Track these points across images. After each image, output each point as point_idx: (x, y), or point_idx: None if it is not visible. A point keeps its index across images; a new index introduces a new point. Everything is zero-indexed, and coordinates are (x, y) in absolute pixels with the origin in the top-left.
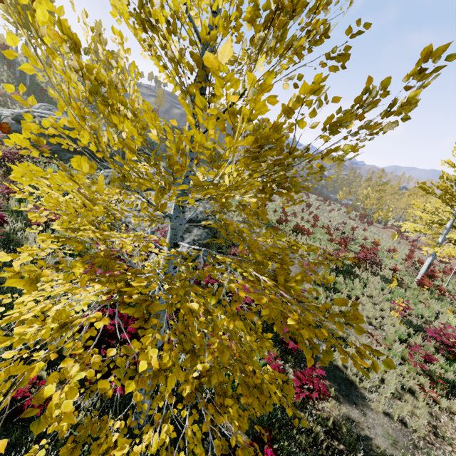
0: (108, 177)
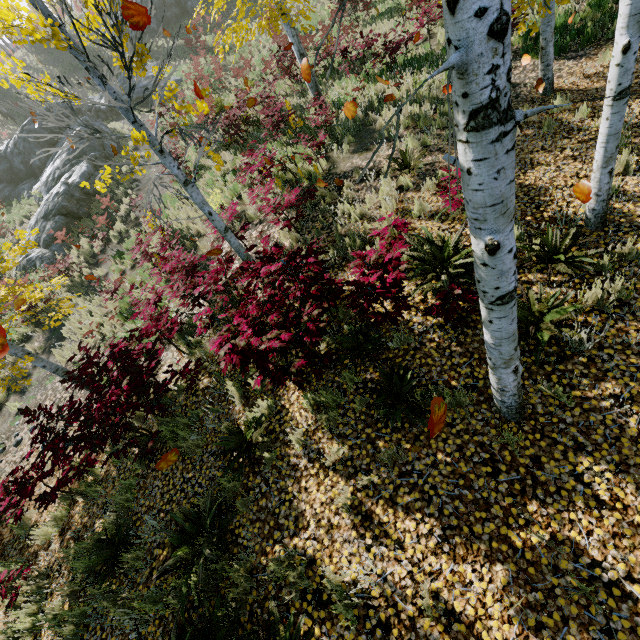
0: (33, 197)
